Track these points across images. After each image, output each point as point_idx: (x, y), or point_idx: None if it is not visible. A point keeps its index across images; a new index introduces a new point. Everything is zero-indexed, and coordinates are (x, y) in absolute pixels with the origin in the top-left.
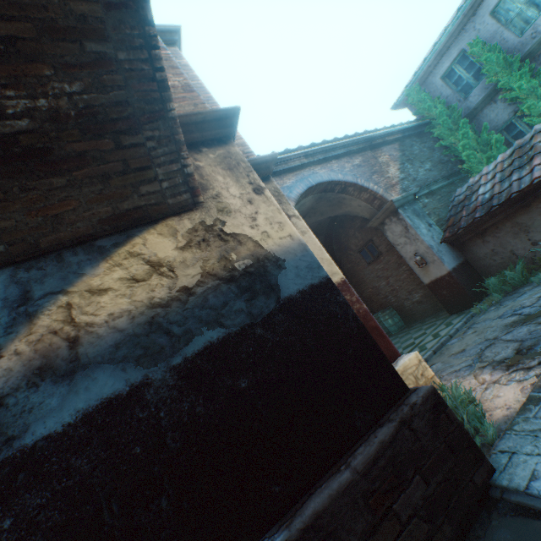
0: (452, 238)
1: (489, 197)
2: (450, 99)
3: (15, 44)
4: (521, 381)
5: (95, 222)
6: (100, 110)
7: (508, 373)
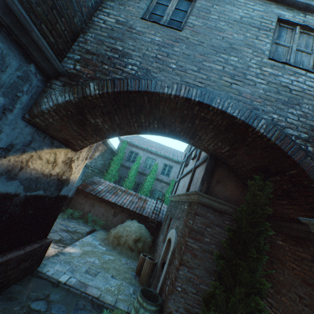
0: (80, 189)
1: (100, 190)
2: (125, 156)
3: (114, 121)
4: (56, 248)
5: (62, 137)
6: (102, 130)
7: (54, 244)
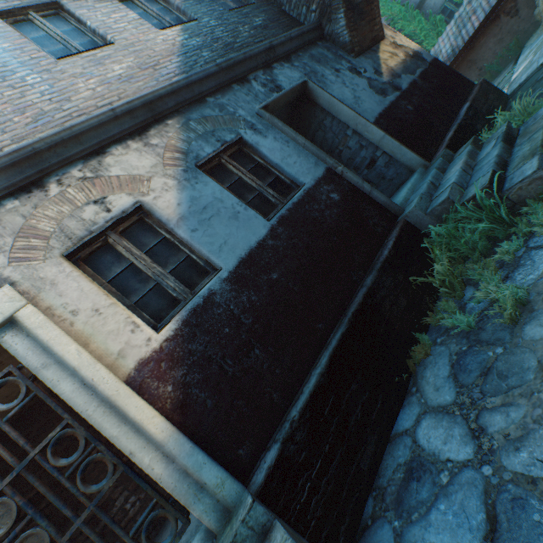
0: None
1: (450, 51)
2: None
3: None
4: None
5: (369, 42)
6: None
7: None
